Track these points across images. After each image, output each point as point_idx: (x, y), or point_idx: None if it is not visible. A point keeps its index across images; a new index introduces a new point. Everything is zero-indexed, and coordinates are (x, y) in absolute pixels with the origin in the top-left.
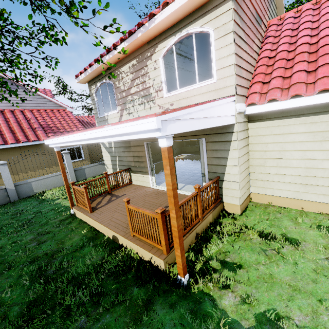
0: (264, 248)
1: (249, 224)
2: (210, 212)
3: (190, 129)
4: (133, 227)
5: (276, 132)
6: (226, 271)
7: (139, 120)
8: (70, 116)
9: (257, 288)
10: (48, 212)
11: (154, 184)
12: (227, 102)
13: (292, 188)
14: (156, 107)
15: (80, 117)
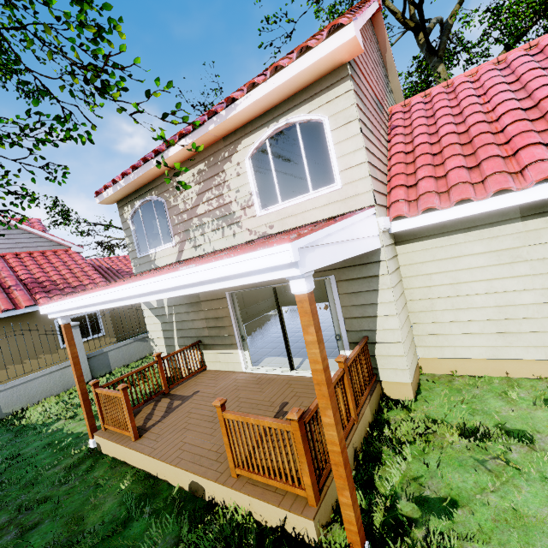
0: (481, 458)
1: (436, 415)
2: (365, 402)
3: (333, 261)
4: (236, 458)
5: (441, 256)
6: (433, 518)
7: (256, 250)
8: (78, 260)
9: (503, 545)
10: (38, 453)
11: (249, 365)
12: (368, 215)
13: (484, 342)
14: (244, 233)
15: (96, 260)
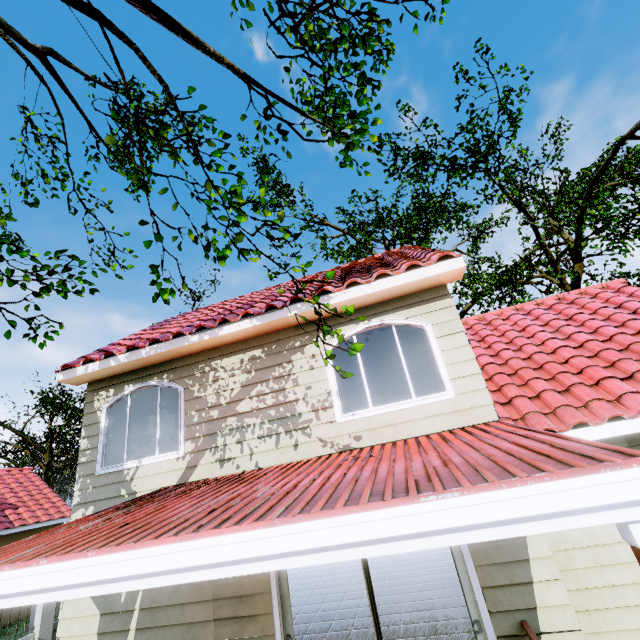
0: None
1: None
2: None
3: None
4: None
5: None
6: None
7: (598, 472)
8: None
9: None
10: None
11: None
12: None
13: None
14: (314, 444)
15: None
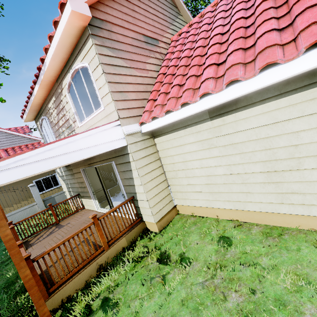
0: (151, 276)
1: (159, 244)
2: (123, 236)
3: (28, 174)
4: None
5: (175, 144)
6: (100, 312)
7: None
8: None
9: None
10: None
11: (99, 207)
12: (104, 129)
13: (203, 197)
14: None
15: None
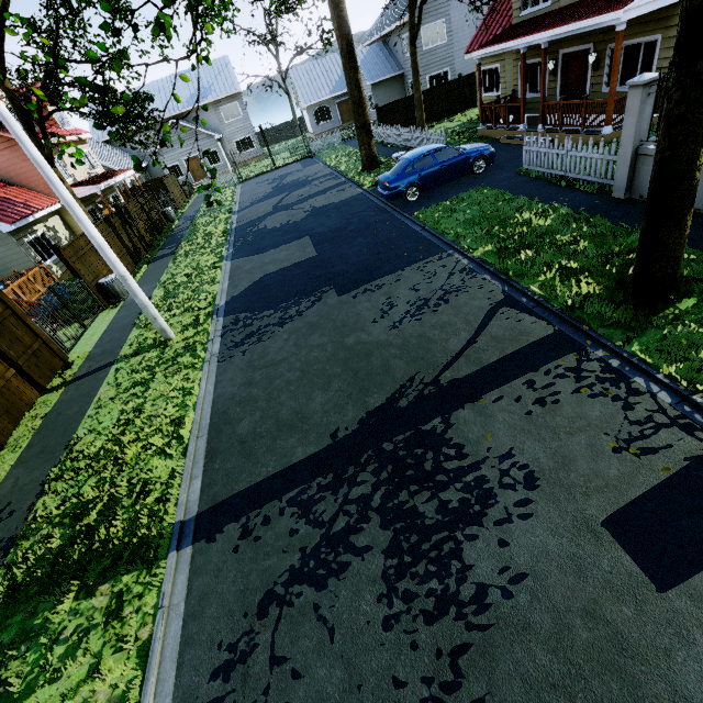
0: None
1: None
2: None
3: None
4: None
5: None
6: None
7: None
8: None
9: None
10: None
11: None
12: None
13: None
14: None
15: None
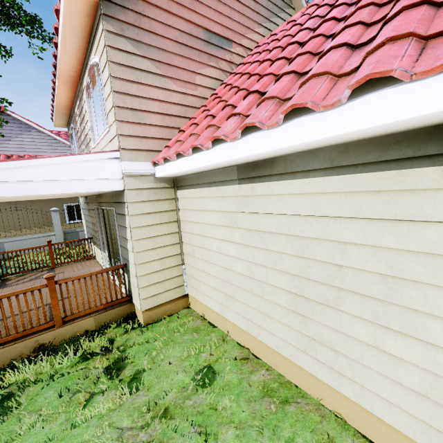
0: (78, 388)
1: (130, 343)
2: (92, 315)
3: None
4: None
5: (197, 206)
6: None
7: None
8: None
9: None
10: None
11: (106, 263)
12: (87, 159)
13: (216, 297)
14: None
15: None
